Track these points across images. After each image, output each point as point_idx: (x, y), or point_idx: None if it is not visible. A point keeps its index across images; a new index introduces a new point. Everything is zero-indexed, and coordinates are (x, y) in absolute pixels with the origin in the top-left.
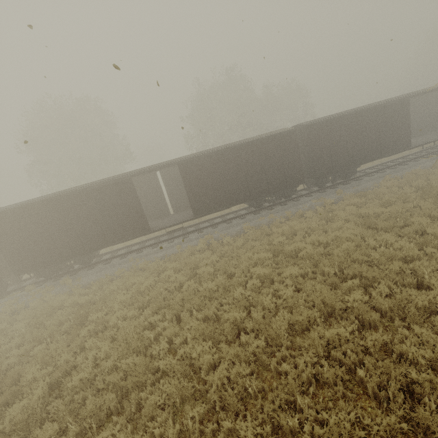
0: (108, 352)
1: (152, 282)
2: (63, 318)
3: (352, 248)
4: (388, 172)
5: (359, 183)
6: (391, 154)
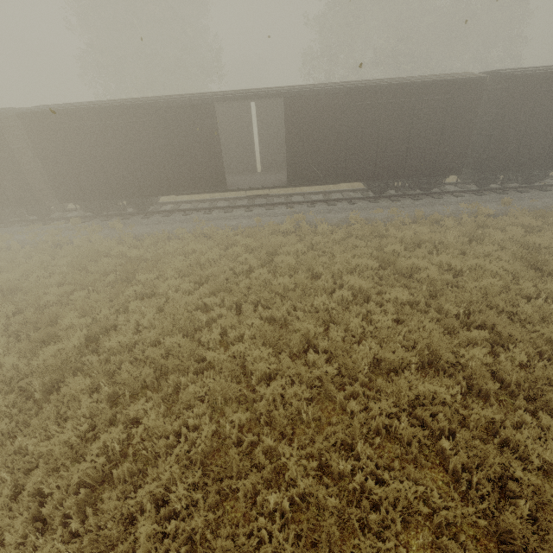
0: (152, 321)
1: (216, 256)
2: (109, 268)
3: (496, 288)
4: None
5: (543, 196)
6: None
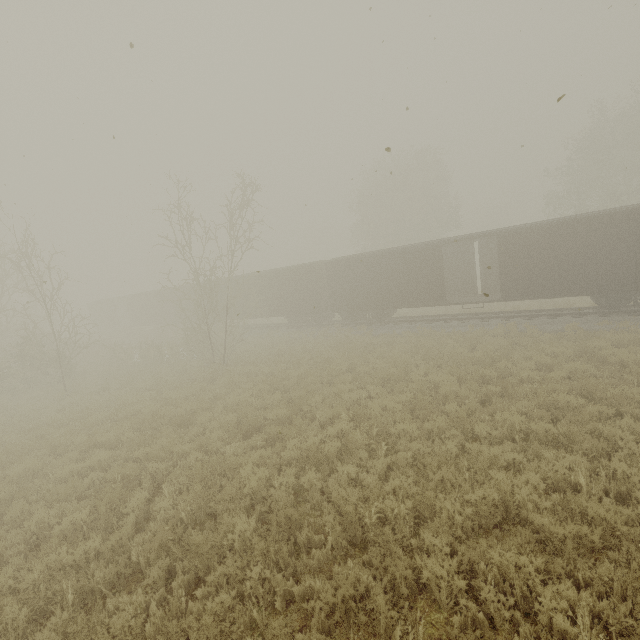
0: (382, 367)
1: (430, 344)
2: (357, 347)
3: None
4: None
5: None
6: None
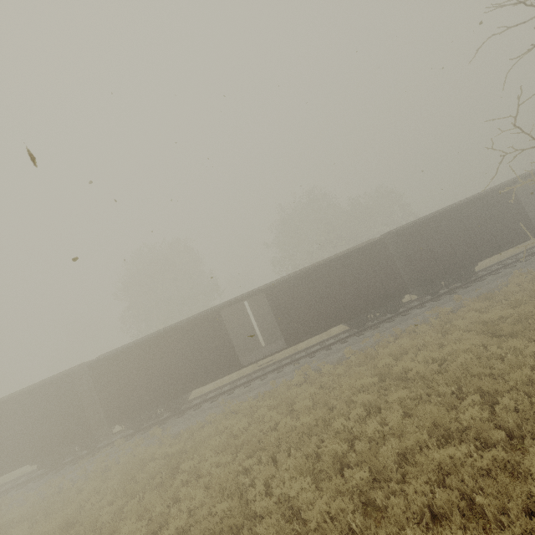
0: (202, 501)
1: (246, 424)
2: (155, 471)
3: (468, 360)
4: (518, 266)
5: (483, 284)
6: (512, 245)
